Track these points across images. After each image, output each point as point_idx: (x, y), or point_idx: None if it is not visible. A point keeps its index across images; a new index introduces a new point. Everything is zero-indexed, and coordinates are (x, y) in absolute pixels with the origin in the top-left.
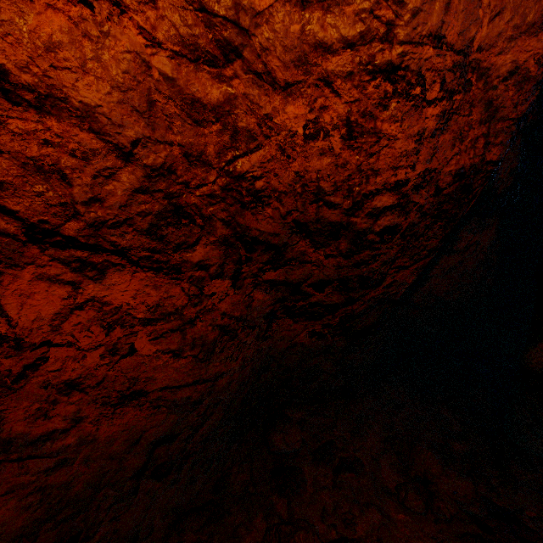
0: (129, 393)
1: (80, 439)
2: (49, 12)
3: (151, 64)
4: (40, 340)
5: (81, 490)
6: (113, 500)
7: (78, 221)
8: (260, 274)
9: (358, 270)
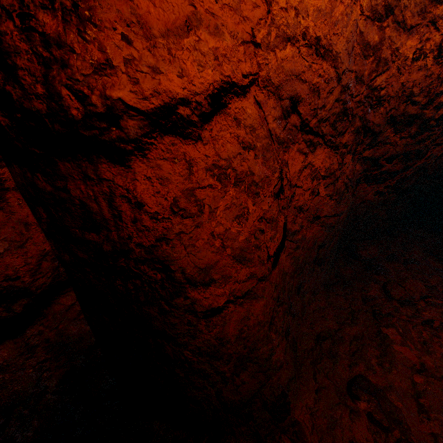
0: (315, 216)
1: (302, 237)
2: (339, 5)
3: (358, 25)
4: (294, 183)
5: (301, 263)
6: (308, 271)
7: (315, 118)
8: (362, 152)
9: (418, 146)
